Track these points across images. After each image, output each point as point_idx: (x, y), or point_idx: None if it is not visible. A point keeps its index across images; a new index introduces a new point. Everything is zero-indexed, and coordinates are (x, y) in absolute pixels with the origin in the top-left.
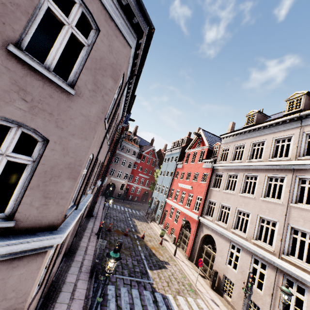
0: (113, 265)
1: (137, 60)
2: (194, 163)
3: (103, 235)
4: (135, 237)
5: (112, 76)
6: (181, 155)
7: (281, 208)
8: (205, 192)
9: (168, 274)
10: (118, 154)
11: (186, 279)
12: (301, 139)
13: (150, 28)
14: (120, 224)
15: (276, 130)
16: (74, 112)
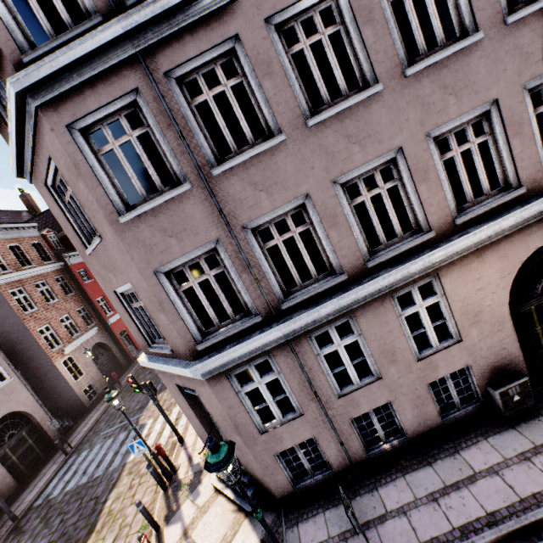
0: None
1: None
2: None
3: None
4: None
5: None
6: None
7: None
8: None
9: None
10: None
11: None
12: None
13: None
14: None
15: None
16: None
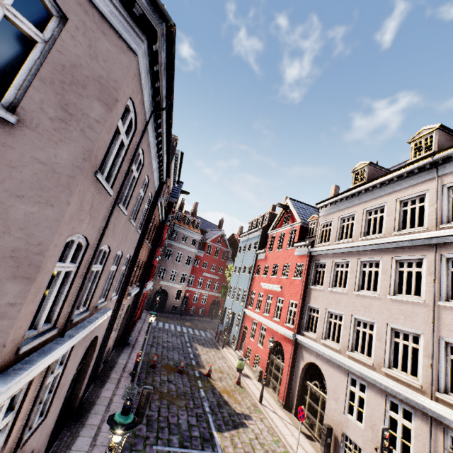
0: (119, 440)
1: (159, 83)
2: (283, 250)
3: (142, 374)
4: (196, 374)
5: (100, 98)
6: (262, 240)
7: (424, 311)
8: (301, 293)
9: (250, 437)
10: (170, 246)
11: (280, 444)
12: (440, 197)
13: (167, 25)
14: (173, 354)
15: (400, 186)
16: (18, 155)
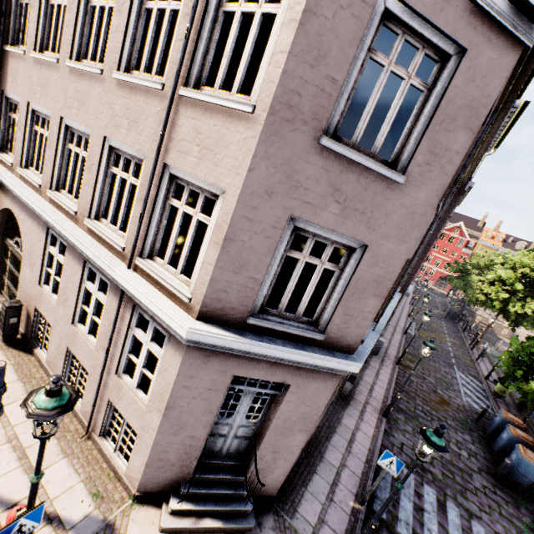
0: None
1: None
2: None
3: None
4: None
5: None
6: None
7: (158, 110)
8: None
9: None
10: None
11: None
12: None
13: None
14: None
15: None
16: None
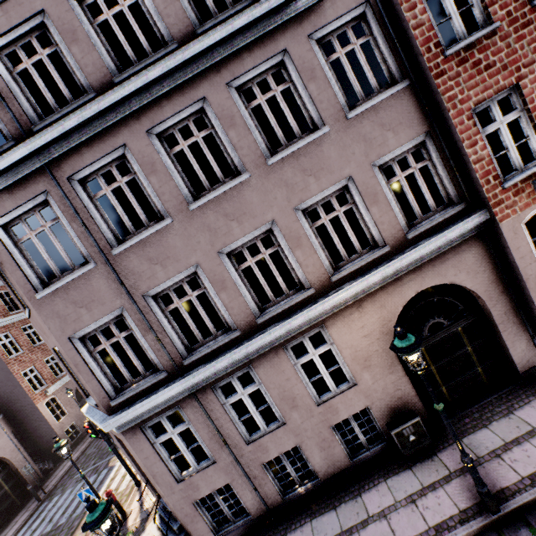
0: None
1: None
2: None
3: None
4: None
5: None
6: None
7: None
8: None
9: None
10: None
11: None
12: None
13: None
14: None
15: None
16: None
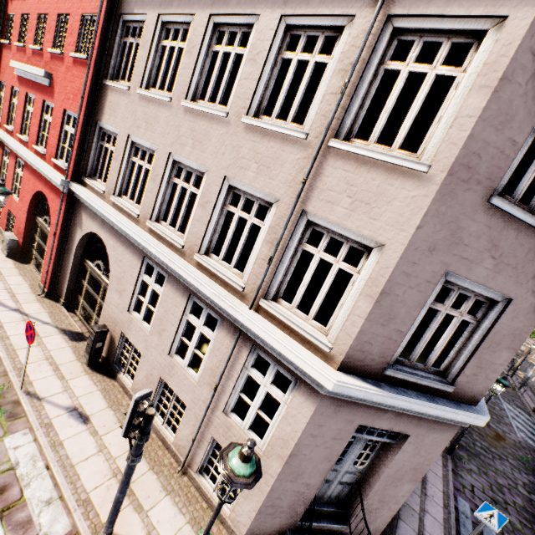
0: None
1: None
2: None
3: None
4: None
5: None
6: None
7: (298, 158)
8: (86, 94)
9: None
10: None
11: None
12: None
13: None
14: None
15: None
16: None
